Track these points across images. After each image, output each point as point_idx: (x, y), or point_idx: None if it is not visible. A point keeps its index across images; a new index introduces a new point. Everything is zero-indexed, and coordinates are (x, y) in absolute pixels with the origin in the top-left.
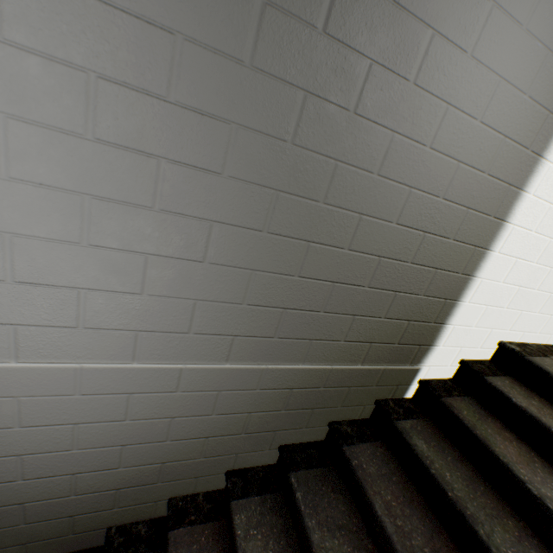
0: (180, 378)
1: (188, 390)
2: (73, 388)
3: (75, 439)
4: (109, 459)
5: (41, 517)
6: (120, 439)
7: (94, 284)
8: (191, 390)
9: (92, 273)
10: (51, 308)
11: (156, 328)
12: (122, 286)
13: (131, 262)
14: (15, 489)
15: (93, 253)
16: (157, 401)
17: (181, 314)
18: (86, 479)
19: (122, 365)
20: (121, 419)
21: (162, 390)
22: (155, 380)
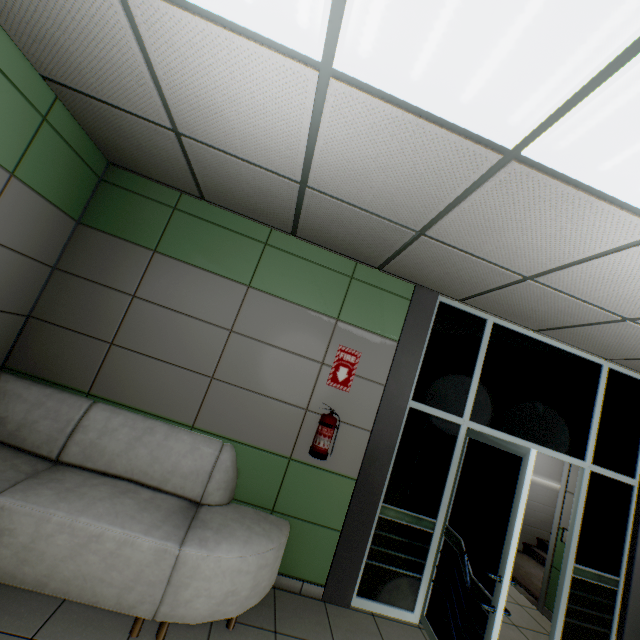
0: (555, 487)
1: (556, 492)
2: (539, 484)
3: (536, 499)
4: (540, 508)
5: (526, 523)
6: (543, 502)
7: (545, 462)
8: (557, 492)
9: (545, 460)
10: (539, 466)
11: (552, 473)
12: (549, 463)
13: (550, 459)
14: (525, 510)
15: (546, 457)
16: (551, 493)
17: (556, 471)
18: (536, 514)
19: (546, 481)
20: (544, 496)
21: (552, 490)
22: (551, 487)
